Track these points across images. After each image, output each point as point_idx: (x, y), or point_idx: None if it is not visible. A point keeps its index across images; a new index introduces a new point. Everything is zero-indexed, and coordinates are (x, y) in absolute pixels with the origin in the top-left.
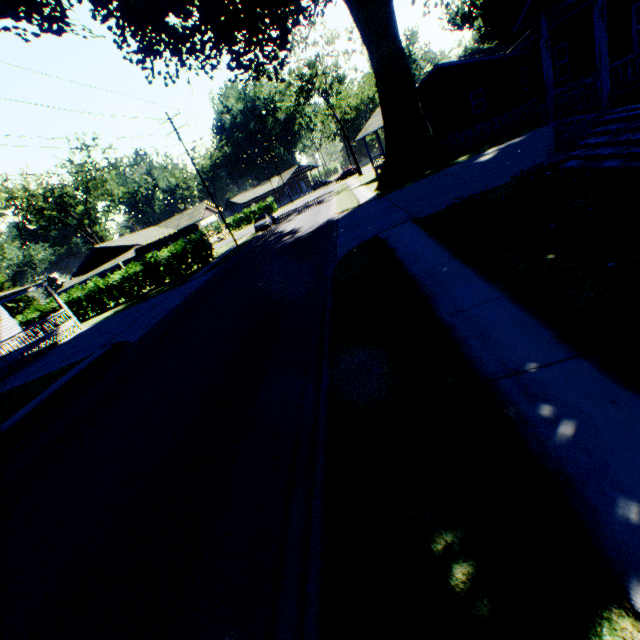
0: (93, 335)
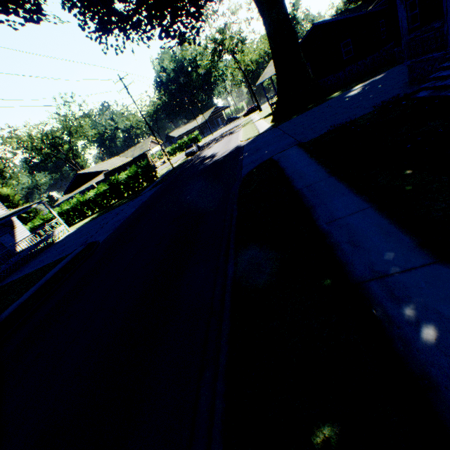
0: (76, 236)
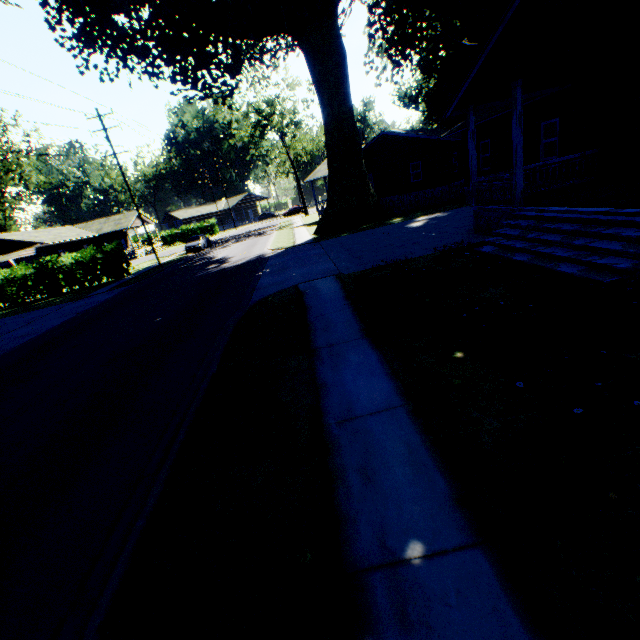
0: None
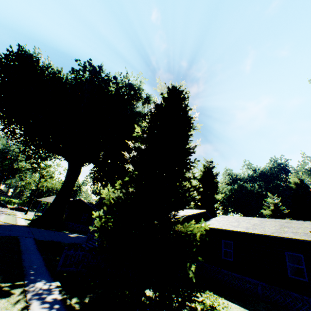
0: None
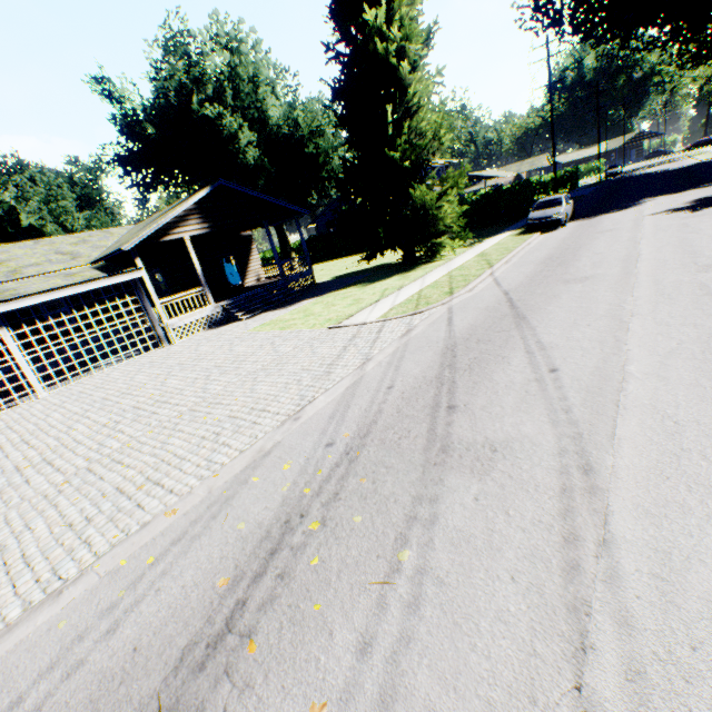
0: None
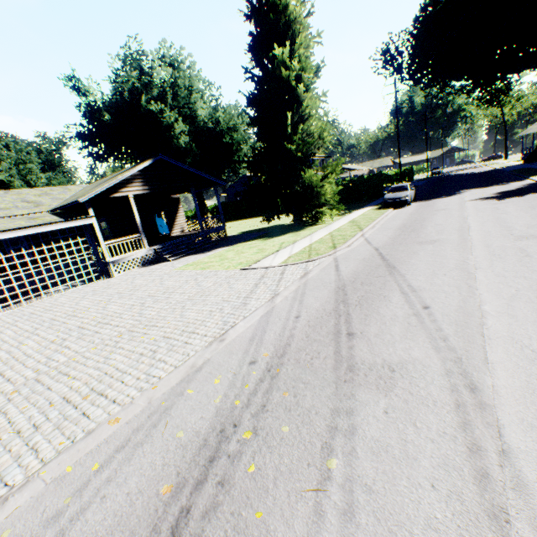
0: None
